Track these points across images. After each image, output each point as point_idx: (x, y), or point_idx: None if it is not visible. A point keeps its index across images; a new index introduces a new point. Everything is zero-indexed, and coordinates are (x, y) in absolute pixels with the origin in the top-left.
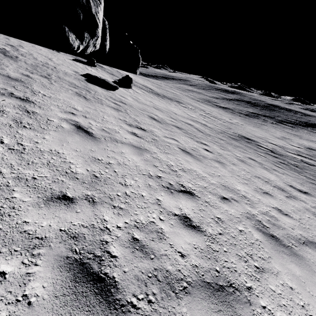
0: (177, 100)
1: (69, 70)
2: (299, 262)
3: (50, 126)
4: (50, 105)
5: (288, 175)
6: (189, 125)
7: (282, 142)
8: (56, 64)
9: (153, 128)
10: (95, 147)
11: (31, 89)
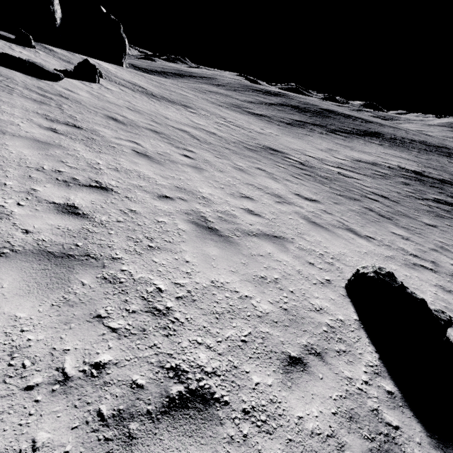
0: (185, 104)
1: None
2: (227, 247)
3: None
4: None
5: (304, 185)
6: (180, 131)
7: (324, 154)
8: None
9: (102, 128)
10: None
11: None
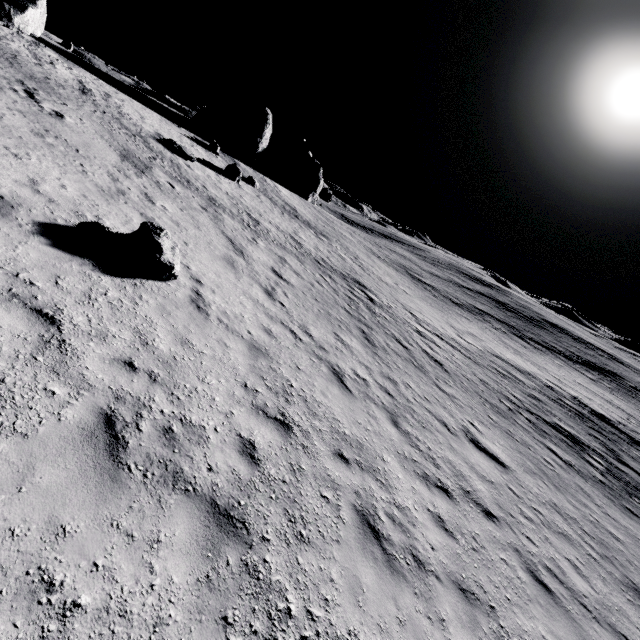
0: (327, 235)
1: (149, 129)
2: (105, 195)
3: (34, 102)
4: (59, 106)
5: (312, 285)
6: (249, 217)
7: (445, 327)
8: (141, 121)
9: (161, 172)
10: (51, 120)
11: (60, 99)
